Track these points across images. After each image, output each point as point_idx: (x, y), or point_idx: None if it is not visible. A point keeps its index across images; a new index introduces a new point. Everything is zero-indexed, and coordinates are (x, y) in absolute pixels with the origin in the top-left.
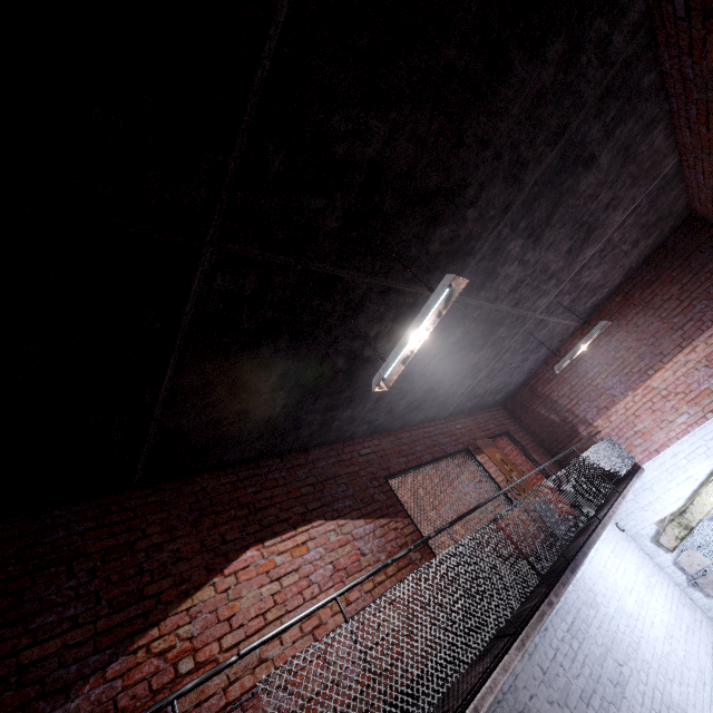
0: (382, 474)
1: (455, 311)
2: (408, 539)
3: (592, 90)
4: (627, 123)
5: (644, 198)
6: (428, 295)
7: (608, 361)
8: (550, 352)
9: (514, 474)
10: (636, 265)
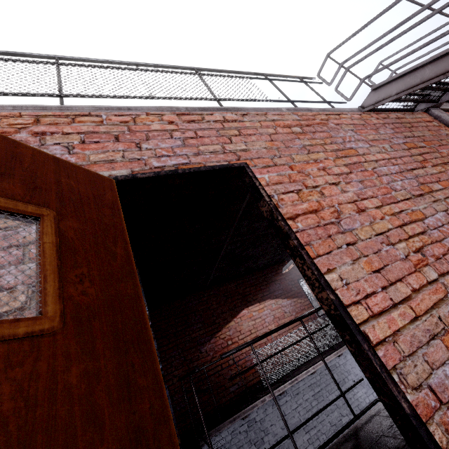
0: (296, 278)
1: None
2: (305, 307)
3: None
4: None
5: None
6: None
7: None
8: None
9: None
10: None
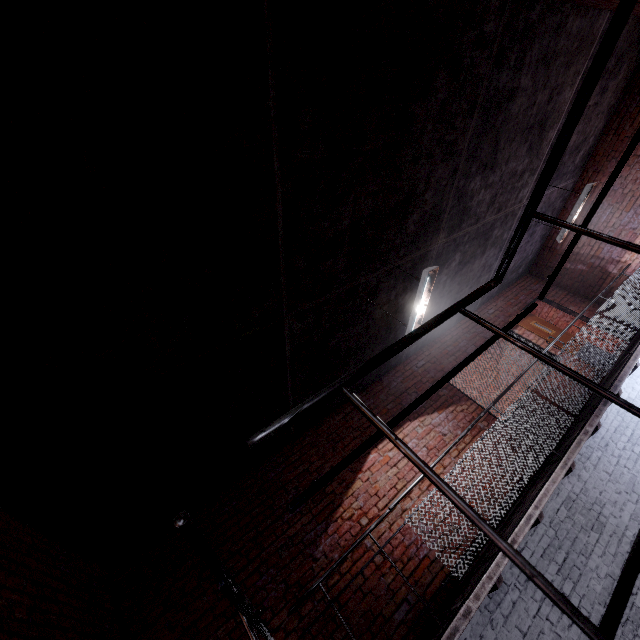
0: (439, 375)
1: (447, 248)
2: (474, 415)
3: (485, 65)
4: (533, 47)
5: (589, 62)
6: (421, 254)
7: (618, 199)
8: (557, 213)
9: (552, 333)
10: (617, 100)
